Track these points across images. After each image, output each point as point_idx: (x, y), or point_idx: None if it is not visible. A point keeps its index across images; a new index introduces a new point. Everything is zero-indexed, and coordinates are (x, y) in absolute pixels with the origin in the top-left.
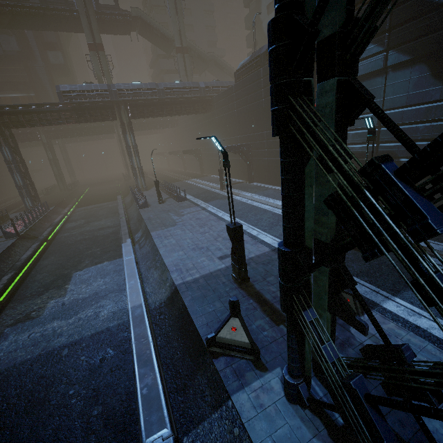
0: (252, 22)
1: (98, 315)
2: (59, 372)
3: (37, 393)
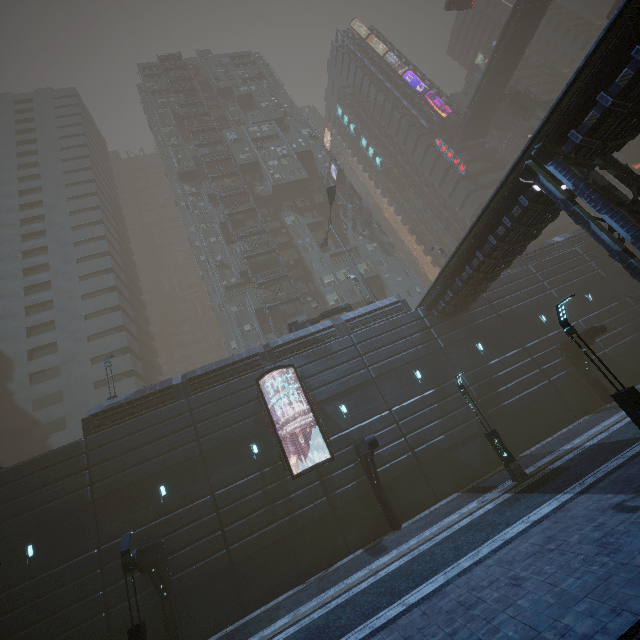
0: (106, 362)
1: None
2: None
3: None
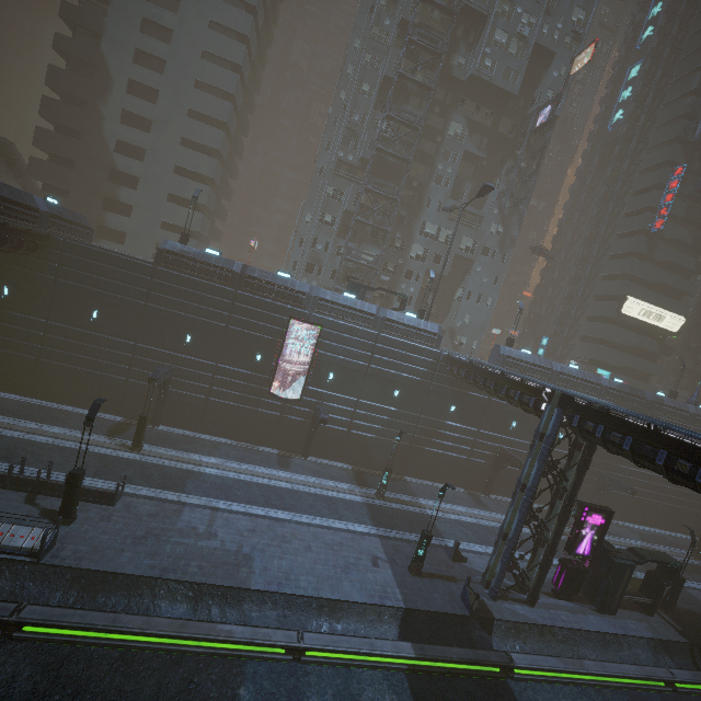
0: (194, 196)
1: None
2: None
3: None
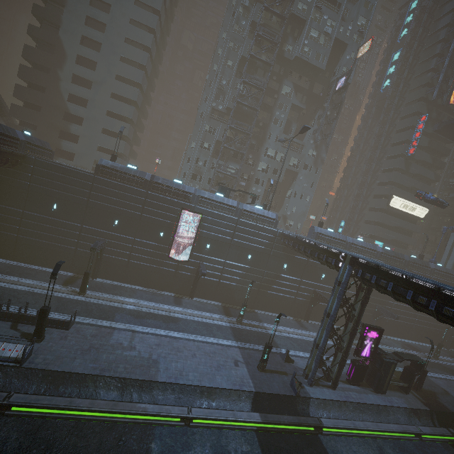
0: (120, 131)
1: (246, 451)
2: None
3: None
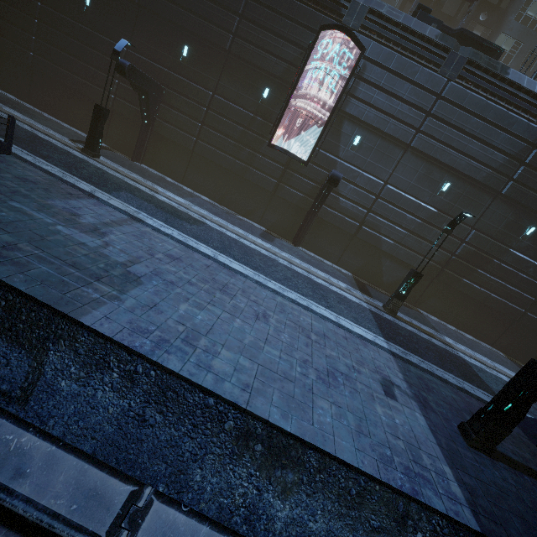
0: None
1: None
2: None
3: None
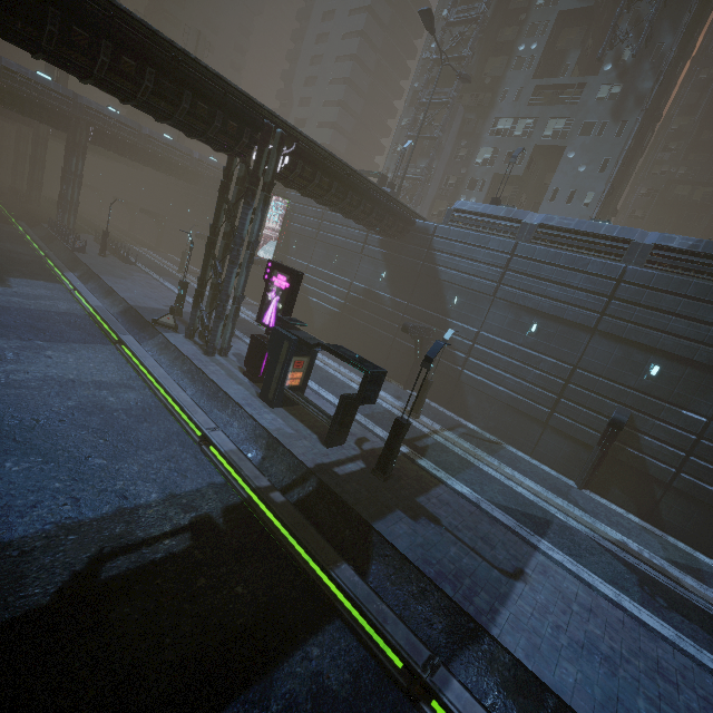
0: None
1: (58, 306)
2: (42, 317)
3: (32, 319)
